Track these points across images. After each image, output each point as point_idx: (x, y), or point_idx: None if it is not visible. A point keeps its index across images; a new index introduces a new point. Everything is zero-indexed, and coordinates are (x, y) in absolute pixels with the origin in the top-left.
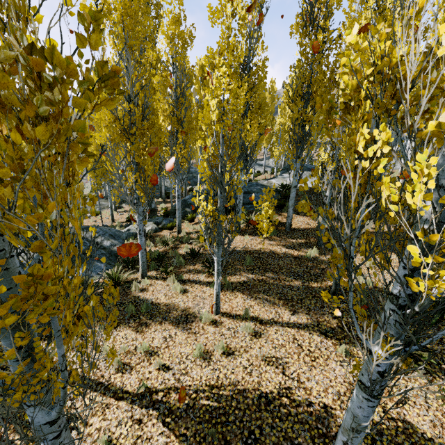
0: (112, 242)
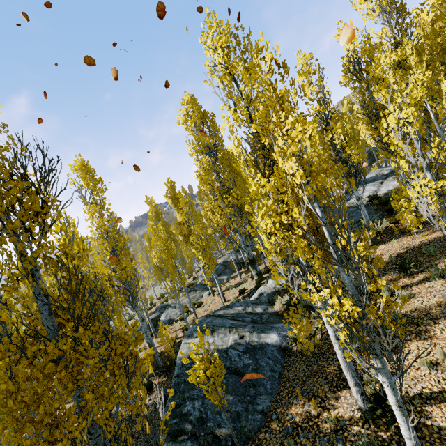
0: (261, 307)
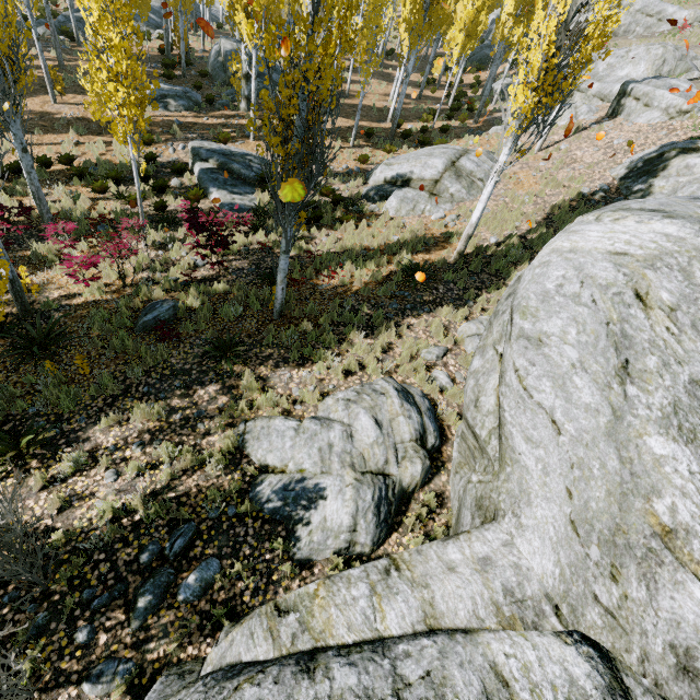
0: None
